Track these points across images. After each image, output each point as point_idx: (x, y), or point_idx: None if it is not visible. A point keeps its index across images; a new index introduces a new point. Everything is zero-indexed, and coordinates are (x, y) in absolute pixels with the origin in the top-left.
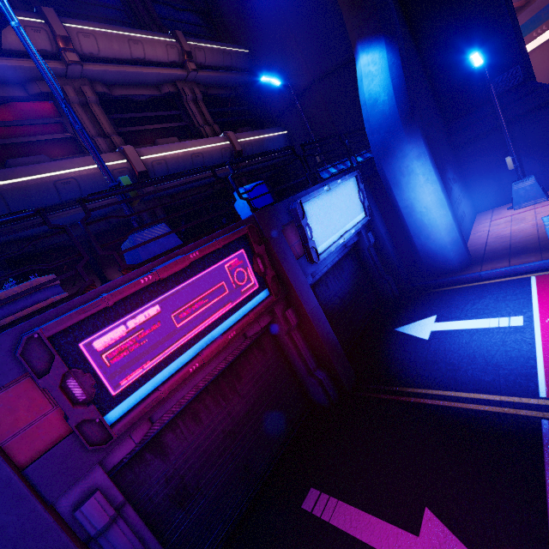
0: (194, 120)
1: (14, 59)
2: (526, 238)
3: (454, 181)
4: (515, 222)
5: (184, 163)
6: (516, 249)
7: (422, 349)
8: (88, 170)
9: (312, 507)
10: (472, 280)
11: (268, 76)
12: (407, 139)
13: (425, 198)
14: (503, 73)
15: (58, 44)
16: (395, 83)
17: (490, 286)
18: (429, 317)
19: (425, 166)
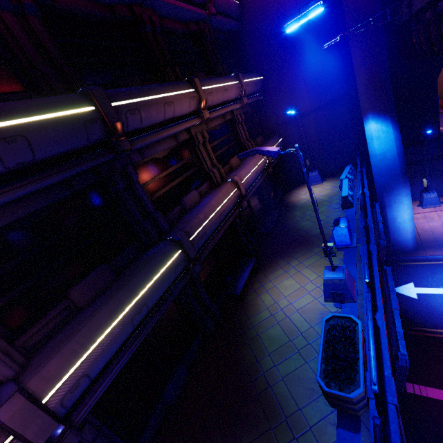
0: (241, 138)
1: (184, 124)
2: (442, 235)
3: None
4: (429, 220)
5: (253, 180)
6: (441, 242)
7: (418, 305)
8: (227, 201)
9: (413, 391)
10: (422, 260)
11: (292, 110)
12: (403, 185)
13: (404, 216)
14: None
15: (201, 106)
16: (398, 151)
17: (435, 266)
18: (409, 283)
19: (409, 200)
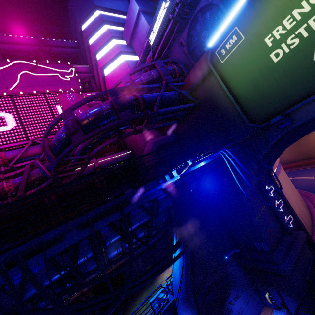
0: None
1: None
2: None
3: (236, 298)
4: None
5: None
6: None
7: None
8: None
9: None
10: None
11: None
12: (184, 312)
13: None
14: (258, 242)
15: None
16: (180, 276)
17: None
18: None
19: None
